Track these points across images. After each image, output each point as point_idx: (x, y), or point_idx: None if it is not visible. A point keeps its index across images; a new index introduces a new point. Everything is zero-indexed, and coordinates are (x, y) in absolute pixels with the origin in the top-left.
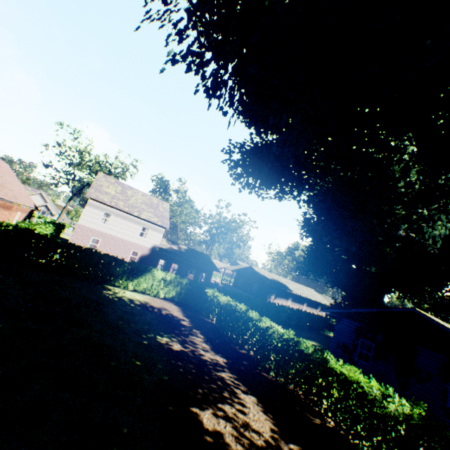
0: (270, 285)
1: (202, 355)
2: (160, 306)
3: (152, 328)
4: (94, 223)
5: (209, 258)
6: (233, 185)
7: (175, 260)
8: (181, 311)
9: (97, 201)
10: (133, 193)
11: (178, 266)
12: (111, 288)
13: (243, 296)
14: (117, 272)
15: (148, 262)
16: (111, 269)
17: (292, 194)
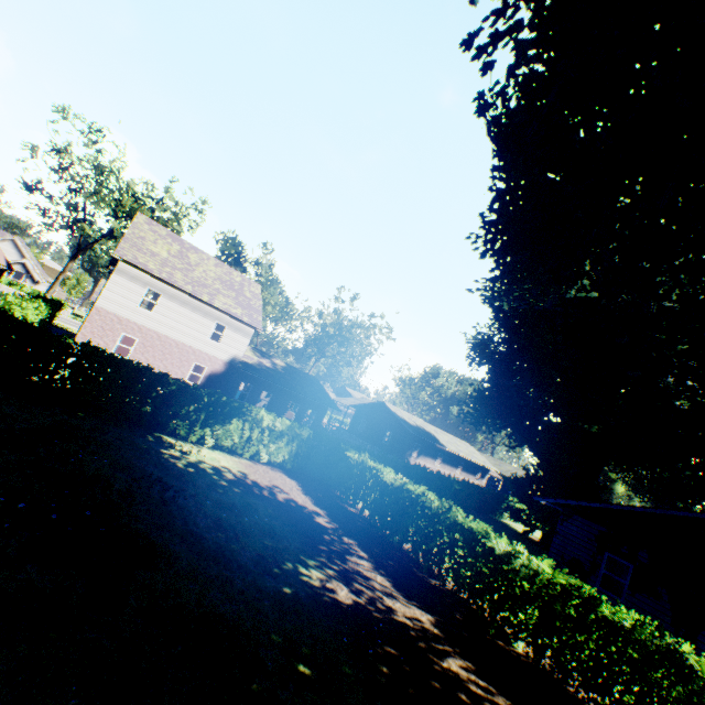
0: (413, 435)
1: (392, 611)
2: (268, 481)
3: (281, 545)
4: (127, 308)
5: (321, 385)
6: (497, 268)
7: (267, 385)
8: (303, 490)
9: (135, 267)
10: (200, 260)
11: (272, 395)
12: (173, 442)
13: (397, 462)
14: (186, 411)
15: (221, 386)
16: (174, 405)
17: (540, 296)
